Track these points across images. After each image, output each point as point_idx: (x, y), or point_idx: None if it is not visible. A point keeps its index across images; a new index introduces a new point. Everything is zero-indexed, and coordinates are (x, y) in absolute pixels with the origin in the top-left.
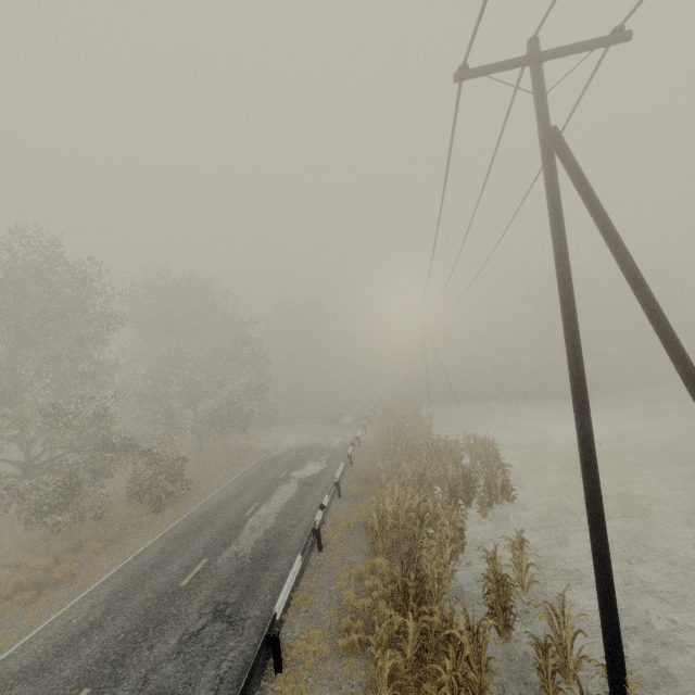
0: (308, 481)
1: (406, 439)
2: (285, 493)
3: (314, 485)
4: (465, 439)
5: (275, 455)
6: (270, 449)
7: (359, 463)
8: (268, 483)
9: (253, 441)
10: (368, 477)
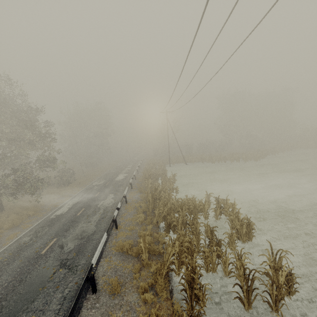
0: (68, 259)
1: (163, 202)
2: (30, 288)
3: (71, 268)
4: (206, 197)
5: (57, 214)
6: (59, 205)
7: (124, 223)
8: (24, 264)
9: (48, 198)
10: (129, 253)
